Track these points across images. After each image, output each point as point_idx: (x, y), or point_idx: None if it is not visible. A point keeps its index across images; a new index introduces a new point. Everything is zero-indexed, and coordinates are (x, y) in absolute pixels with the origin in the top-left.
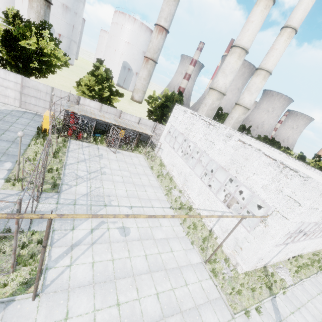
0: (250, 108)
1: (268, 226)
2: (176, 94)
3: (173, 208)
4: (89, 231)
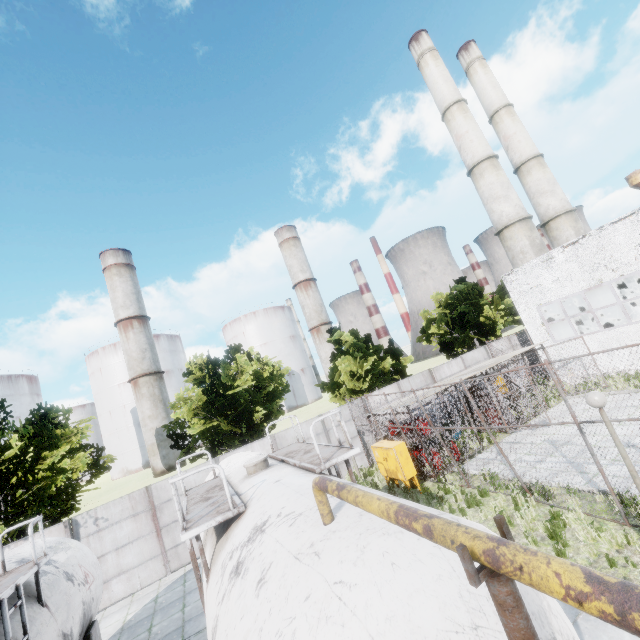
0: (575, 208)
1: None
2: (457, 286)
3: None
4: None
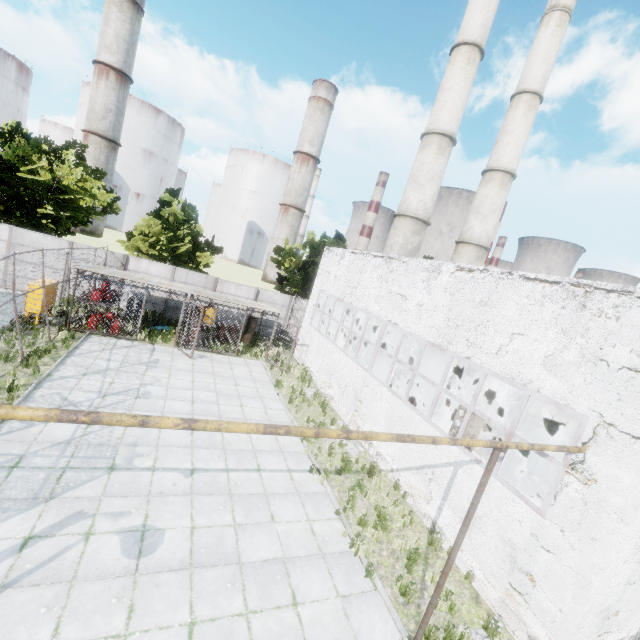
0: (489, 247)
1: (597, 482)
2: (330, 238)
3: (321, 471)
4: (16, 545)
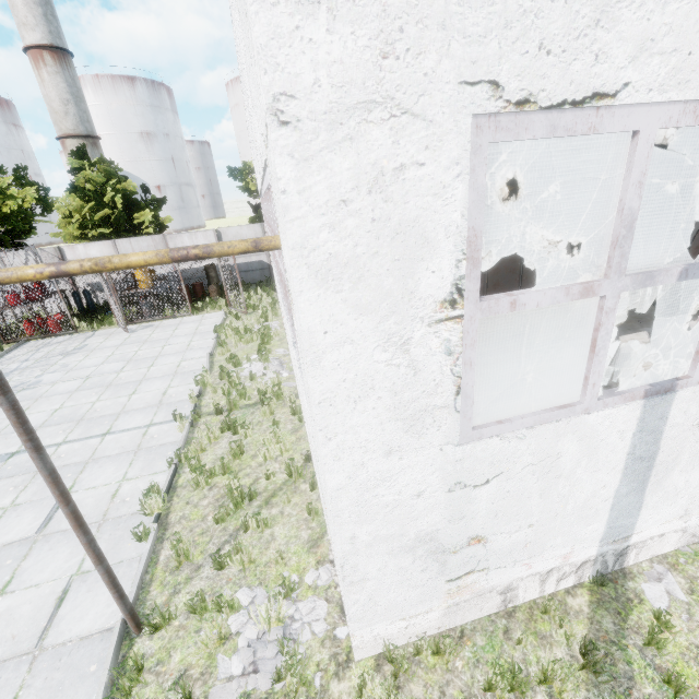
0: None
1: (291, 298)
2: None
3: (189, 416)
4: None
